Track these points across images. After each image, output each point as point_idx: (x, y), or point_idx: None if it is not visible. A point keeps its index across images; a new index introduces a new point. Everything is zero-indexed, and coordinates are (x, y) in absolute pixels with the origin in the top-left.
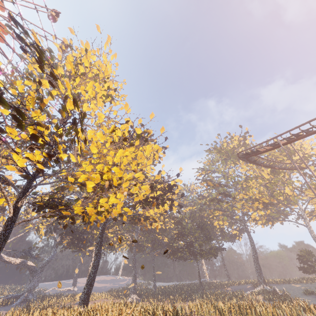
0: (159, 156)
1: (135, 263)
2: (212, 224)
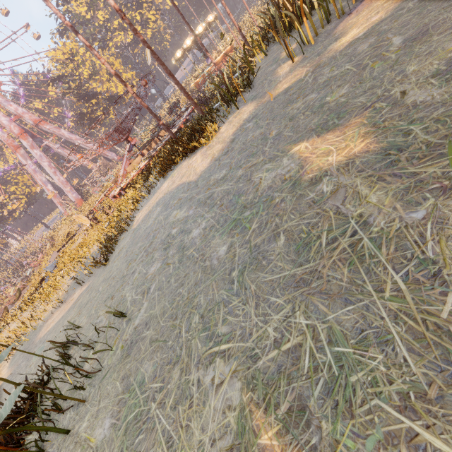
0: None
1: None
2: None
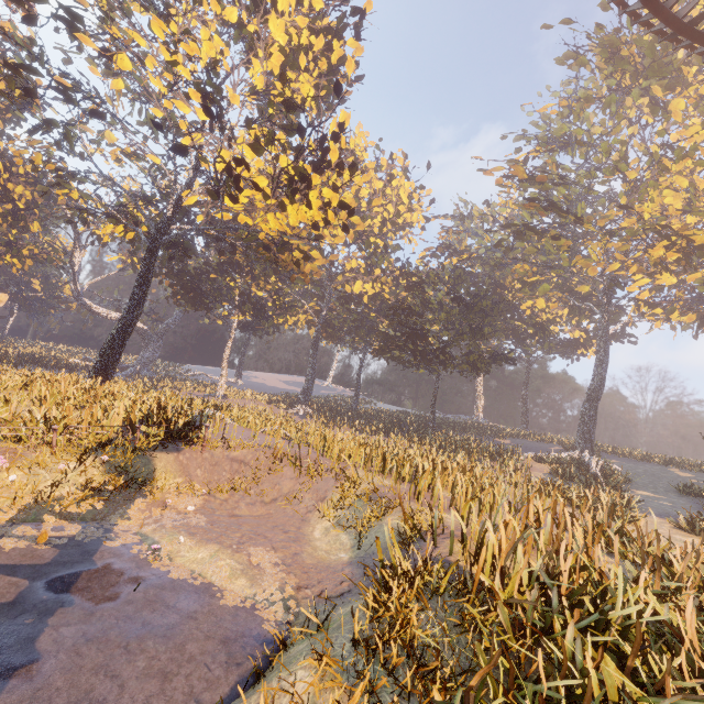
0: (344, 55)
1: (314, 357)
2: (502, 302)
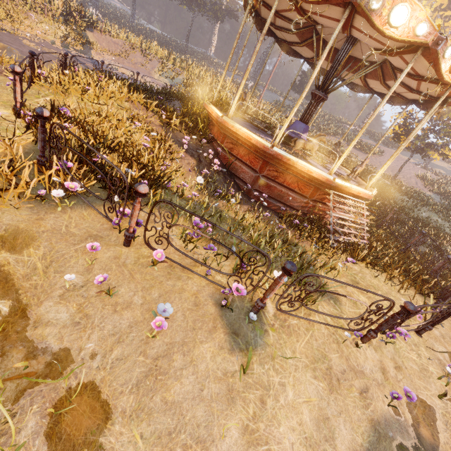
0: None
1: None
2: None
